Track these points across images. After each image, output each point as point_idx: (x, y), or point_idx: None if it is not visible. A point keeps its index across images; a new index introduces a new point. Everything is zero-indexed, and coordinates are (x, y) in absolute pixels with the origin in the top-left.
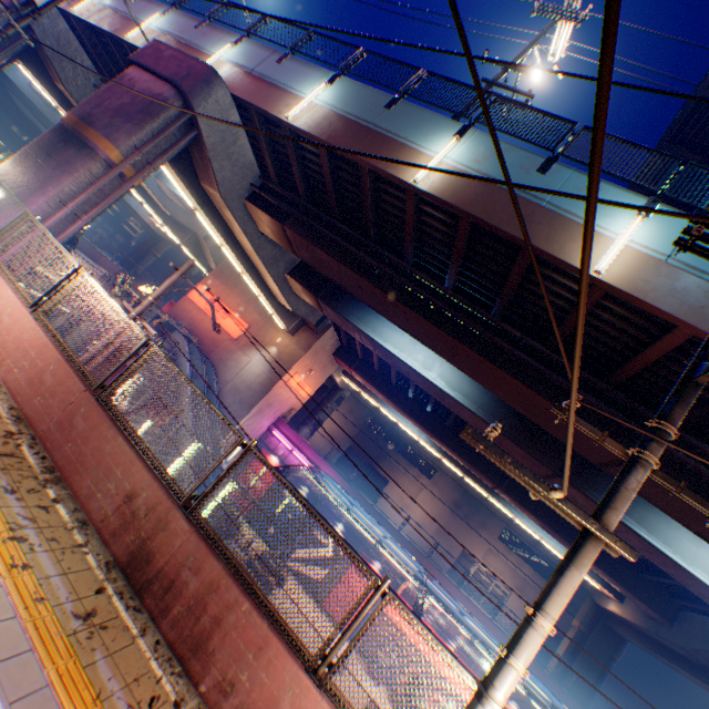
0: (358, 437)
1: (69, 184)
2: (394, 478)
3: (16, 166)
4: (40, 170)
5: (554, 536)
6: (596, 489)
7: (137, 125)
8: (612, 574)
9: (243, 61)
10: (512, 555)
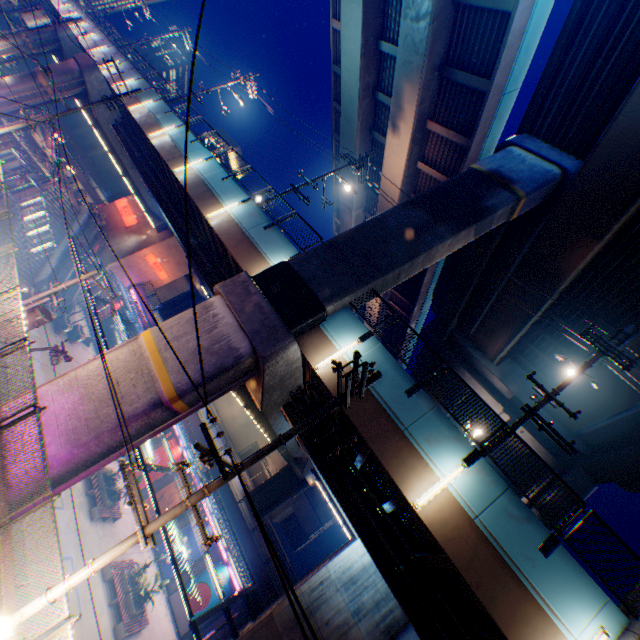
0: None
1: (23, 89)
2: None
3: (10, 80)
4: (17, 82)
5: None
6: None
7: (59, 77)
8: None
9: (120, 68)
10: None
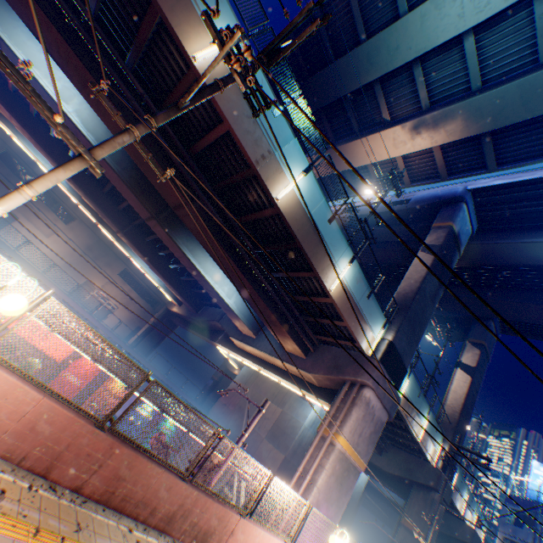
0: None
1: None
2: (28, 217)
3: None
4: None
5: (152, 269)
6: (175, 231)
7: None
8: (178, 290)
9: None
10: (127, 286)
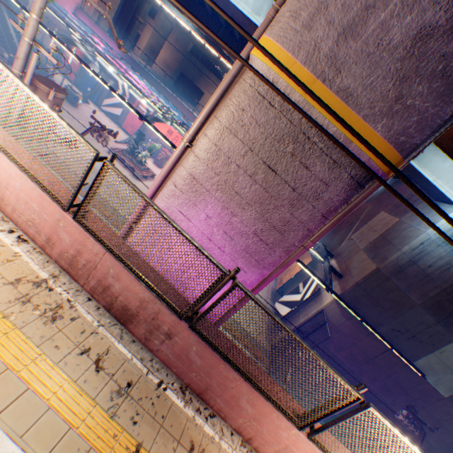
0: (184, 63)
1: None
2: (208, 92)
3: None
4: None
5: None
6: None
7: None
8: None
9: None
10: None
